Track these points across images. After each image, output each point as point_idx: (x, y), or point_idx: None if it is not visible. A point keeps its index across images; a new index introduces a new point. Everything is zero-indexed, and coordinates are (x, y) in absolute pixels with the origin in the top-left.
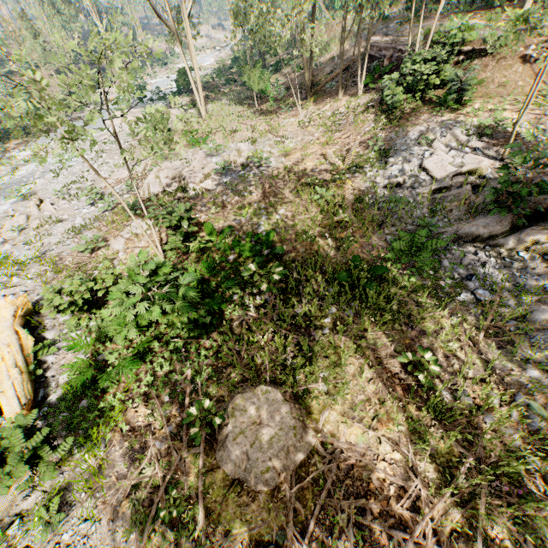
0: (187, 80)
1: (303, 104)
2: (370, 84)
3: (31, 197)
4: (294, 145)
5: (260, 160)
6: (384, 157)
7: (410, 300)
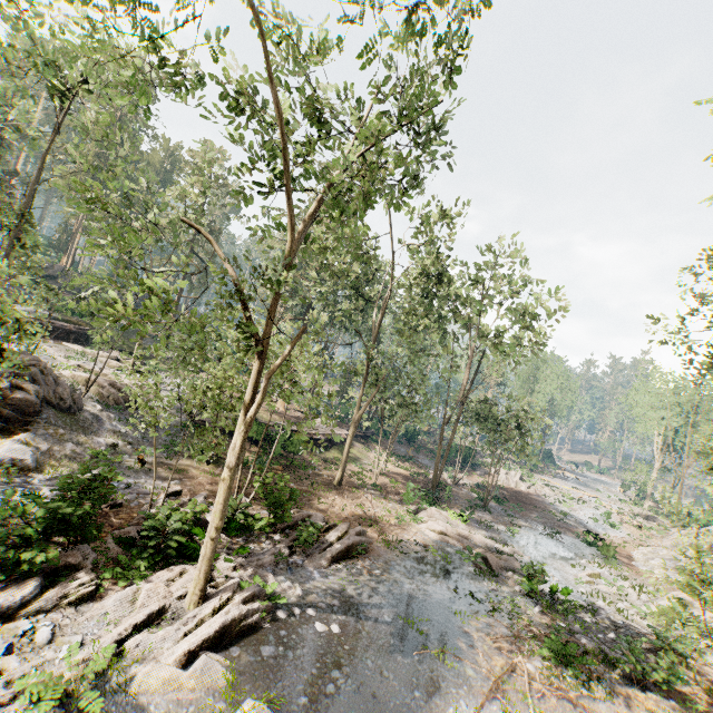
0: None
1: None
2: None
3: None
4: None
5: None
6: None
7: None
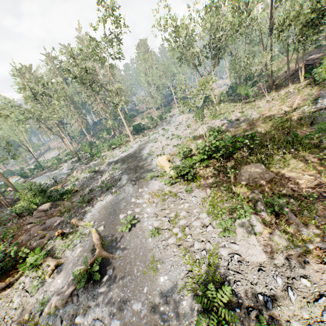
0: (208, 99)
1: (268, 94)
2: (307, 75)
3: (157, 142)
4: (264, 109)
5: (246, 117)
6: (315, 101)
7: (325, 143)
